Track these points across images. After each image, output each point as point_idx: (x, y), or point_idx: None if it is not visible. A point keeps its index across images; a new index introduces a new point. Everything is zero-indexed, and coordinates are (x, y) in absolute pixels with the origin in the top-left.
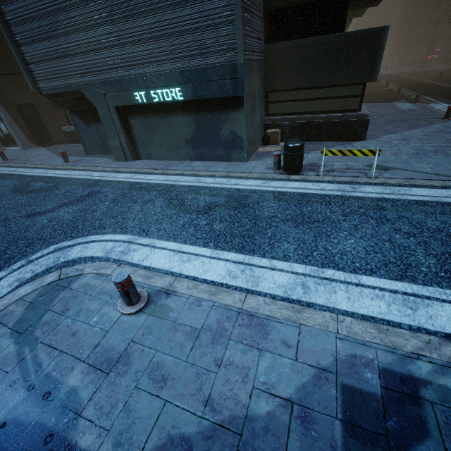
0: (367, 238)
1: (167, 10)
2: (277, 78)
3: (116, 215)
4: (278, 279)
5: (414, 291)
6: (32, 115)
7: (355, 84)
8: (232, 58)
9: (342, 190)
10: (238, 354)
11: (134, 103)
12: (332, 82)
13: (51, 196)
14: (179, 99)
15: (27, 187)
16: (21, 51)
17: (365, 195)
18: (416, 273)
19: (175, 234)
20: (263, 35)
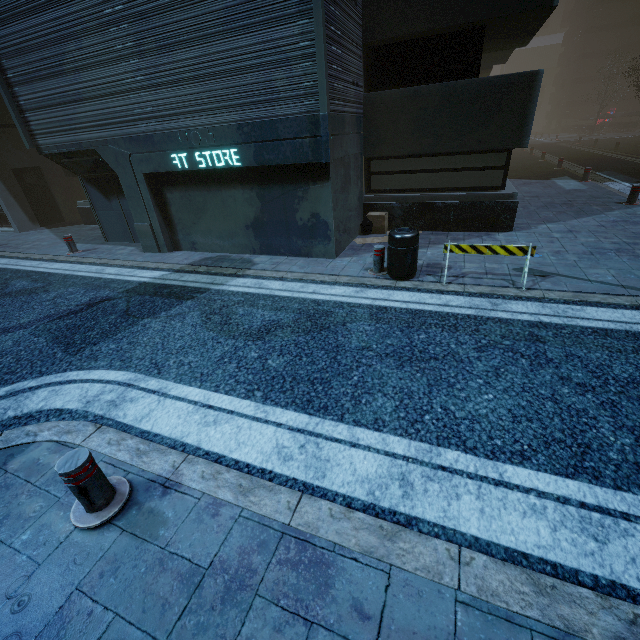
0: (515, 392)
1: (218, 39)
2: (383, 140)
3: (121, 337)
4: (361, 465)
5: (600, 501)
6: (37, 184)
7: (496, 150)
8: (312, 108)
9: (476, 307)
10: (266, 632)
11: (172, 169)
12: (462, 146)
13: (33, 302)
14: (235, 165)
15: (3, 288)
16: (14, 93)
17: (512, 316)
18: (601, 464)
19: (204, 373)
20: (362, 80)
